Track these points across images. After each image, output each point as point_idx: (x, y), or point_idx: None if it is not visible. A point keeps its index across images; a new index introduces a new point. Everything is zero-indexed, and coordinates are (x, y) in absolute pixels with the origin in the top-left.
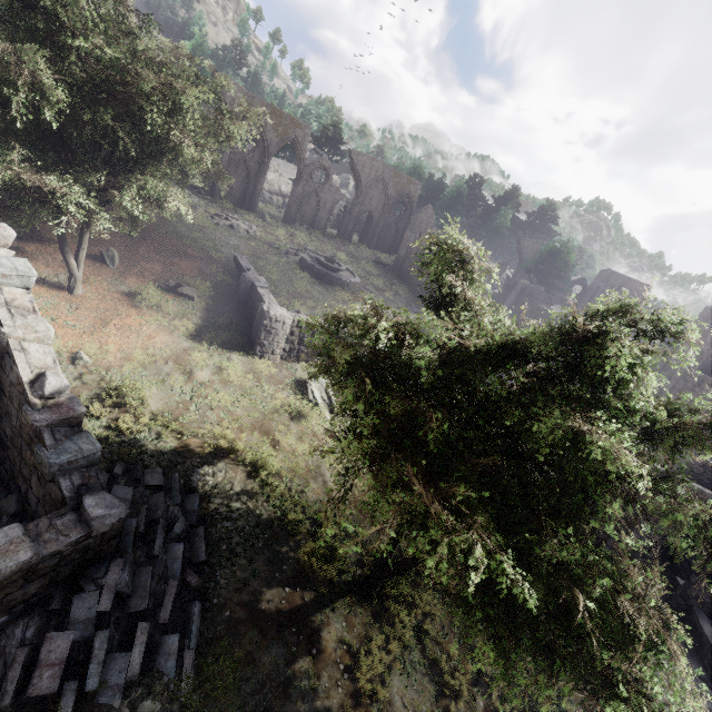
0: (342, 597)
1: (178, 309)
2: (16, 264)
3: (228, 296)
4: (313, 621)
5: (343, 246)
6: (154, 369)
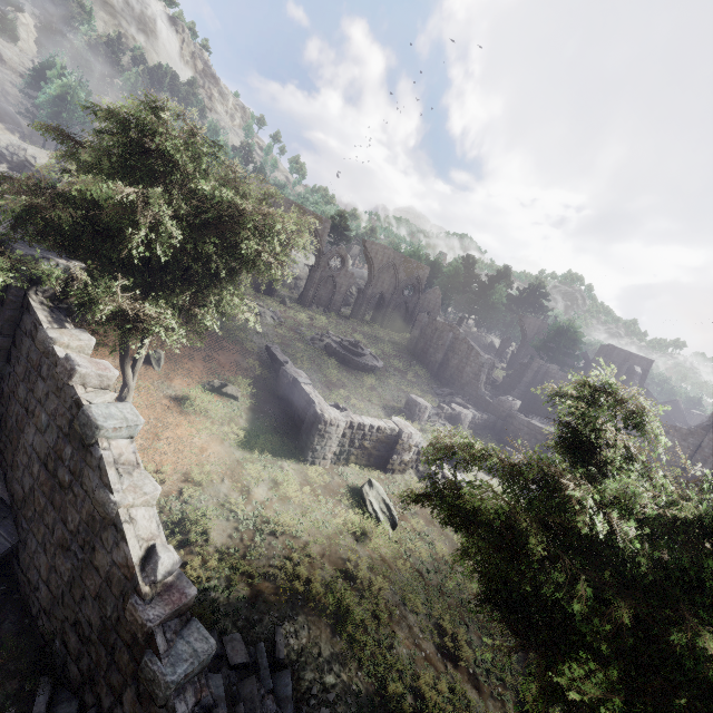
0: None
1: (224, 412)
2: (124, 411)
3: (268, 391)
4: None
5: (358, 327)
6: (211, 491)
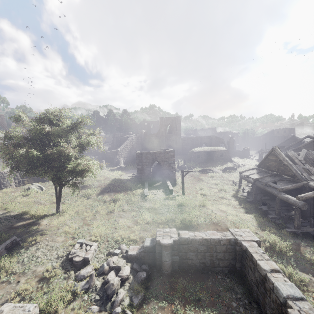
0: (48, 217)
1: None
2: None
3: None
4: (37, 222)
5: None
6: None
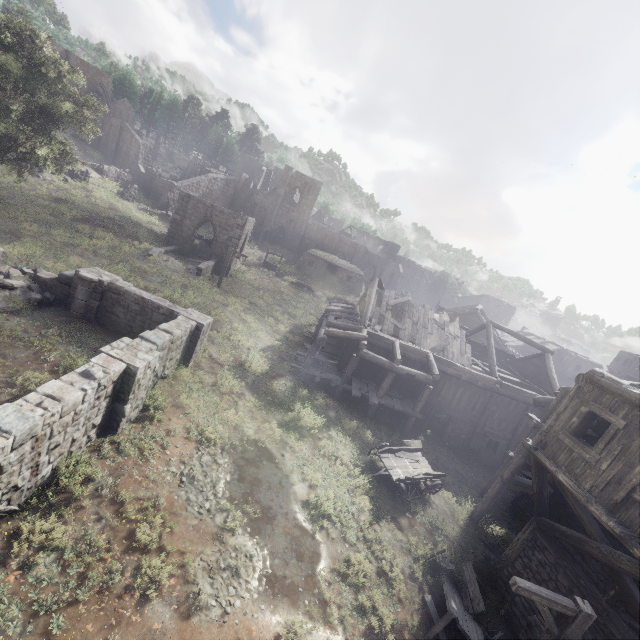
0: None
1: None
2: None
3: None
4: None
5: None
6: None
